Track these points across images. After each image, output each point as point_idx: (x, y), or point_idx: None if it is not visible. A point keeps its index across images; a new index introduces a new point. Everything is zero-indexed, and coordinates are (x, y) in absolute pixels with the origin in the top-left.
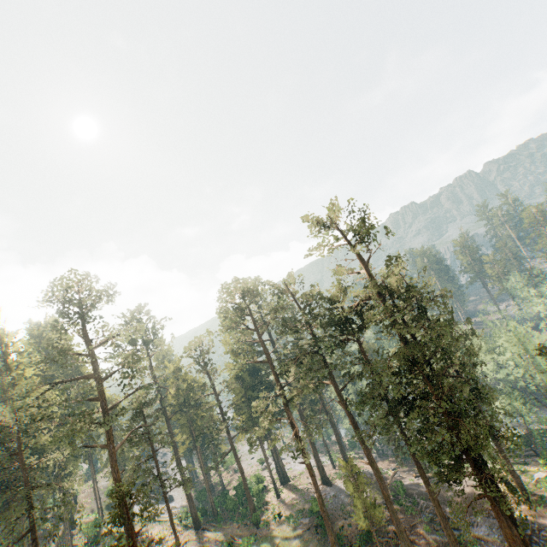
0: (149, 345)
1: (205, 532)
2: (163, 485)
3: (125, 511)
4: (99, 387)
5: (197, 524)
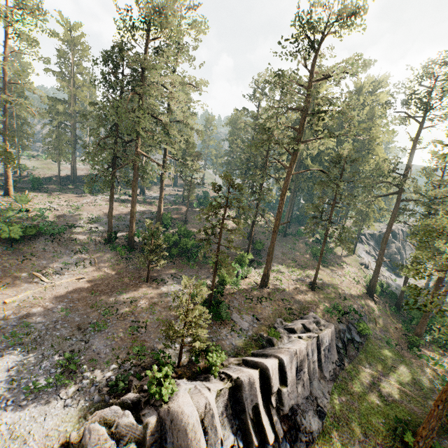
0: (427, 112)
1: (371, 301)
2: (327, 229)
3: (278, 213)
4: (302, 121)
5: (370, 291)
